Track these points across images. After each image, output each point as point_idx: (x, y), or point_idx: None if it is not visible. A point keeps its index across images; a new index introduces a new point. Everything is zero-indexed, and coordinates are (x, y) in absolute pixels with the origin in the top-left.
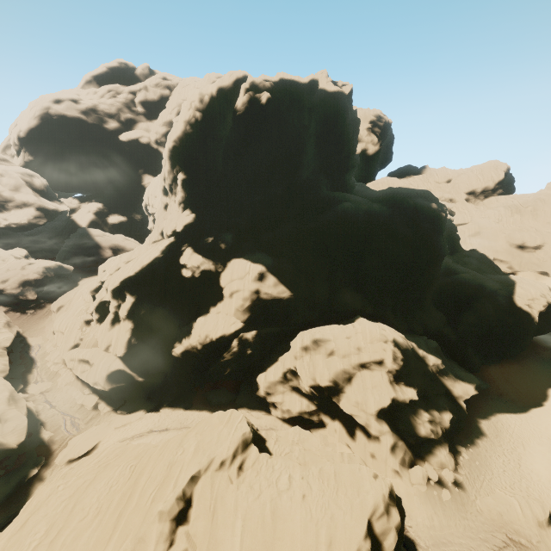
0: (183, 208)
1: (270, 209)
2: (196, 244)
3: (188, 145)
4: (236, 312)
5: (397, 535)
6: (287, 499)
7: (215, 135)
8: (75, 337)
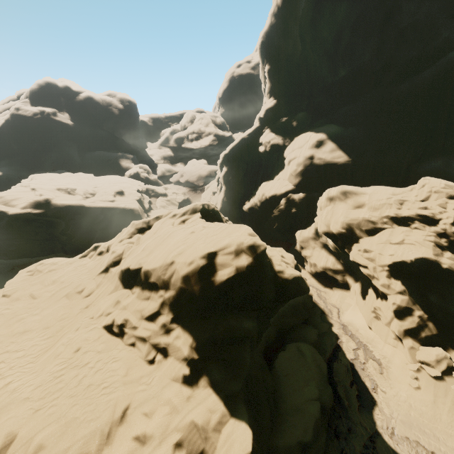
0: (269, 98)
1: (354, 81)
2: (274, 125)
3: (272, 37)
4: (289, 177)
5: (235, 272)
6: (182, 230)
7: (295, 16)
8: (206, 200)
